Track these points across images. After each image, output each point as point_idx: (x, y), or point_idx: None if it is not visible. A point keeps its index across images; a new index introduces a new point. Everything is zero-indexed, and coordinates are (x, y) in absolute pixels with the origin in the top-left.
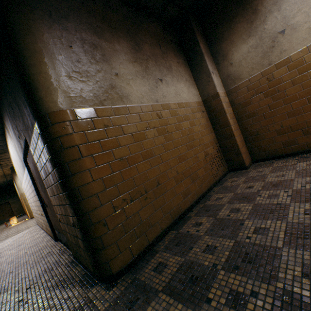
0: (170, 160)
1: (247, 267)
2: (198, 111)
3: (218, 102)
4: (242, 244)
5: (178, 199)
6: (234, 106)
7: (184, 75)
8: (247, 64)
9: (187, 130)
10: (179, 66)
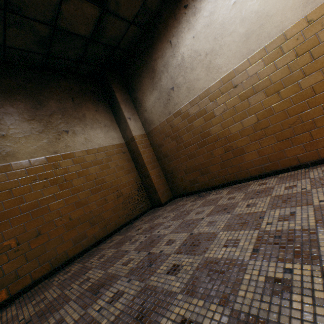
0: (63, 207)
1: (34, 321)
2: (116, 153)
3: (135, 144)
4: (61, 296)
5: (66, 246)
6: (154, 147)
7: (103, 121)
8: (156, 112)
9: (95, 175)
10: (97, 114)
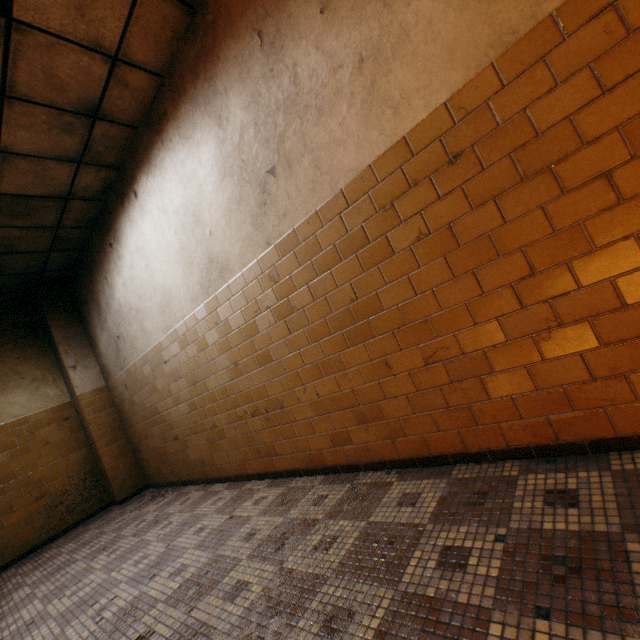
0: None
1: None
2: (49, 423)
3: (81, 408)
4: None
5: None
6: (117, 407)
7: (31, 373)
8: (110, 360)
9: None
10: (21, 363)
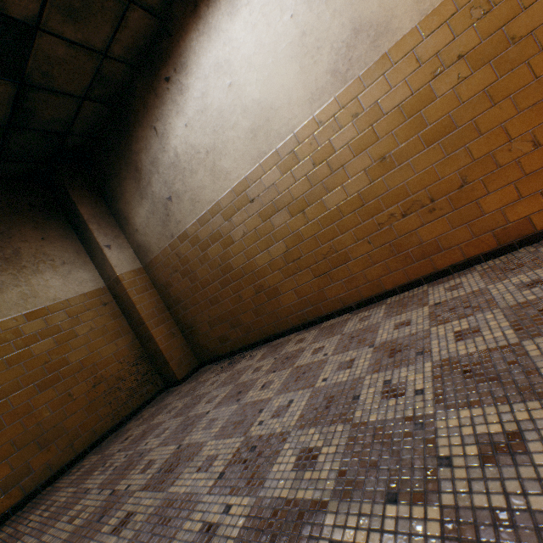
0: None
1: None
2: (89, 308)
3: (123, 289)
4: None
5: None
6: (158, 288)
7: (59, 256)
8: (152, 233)
9: (46, 355)
10: (47, 244)
